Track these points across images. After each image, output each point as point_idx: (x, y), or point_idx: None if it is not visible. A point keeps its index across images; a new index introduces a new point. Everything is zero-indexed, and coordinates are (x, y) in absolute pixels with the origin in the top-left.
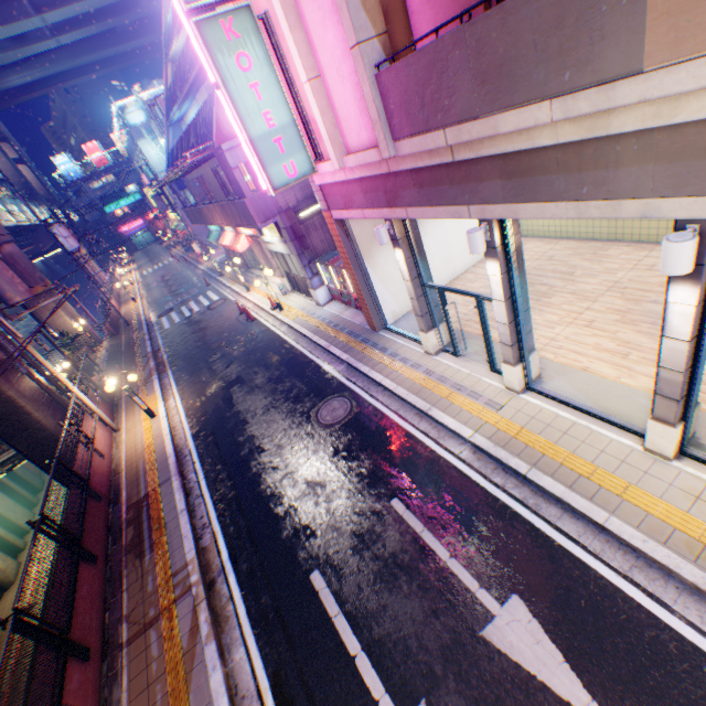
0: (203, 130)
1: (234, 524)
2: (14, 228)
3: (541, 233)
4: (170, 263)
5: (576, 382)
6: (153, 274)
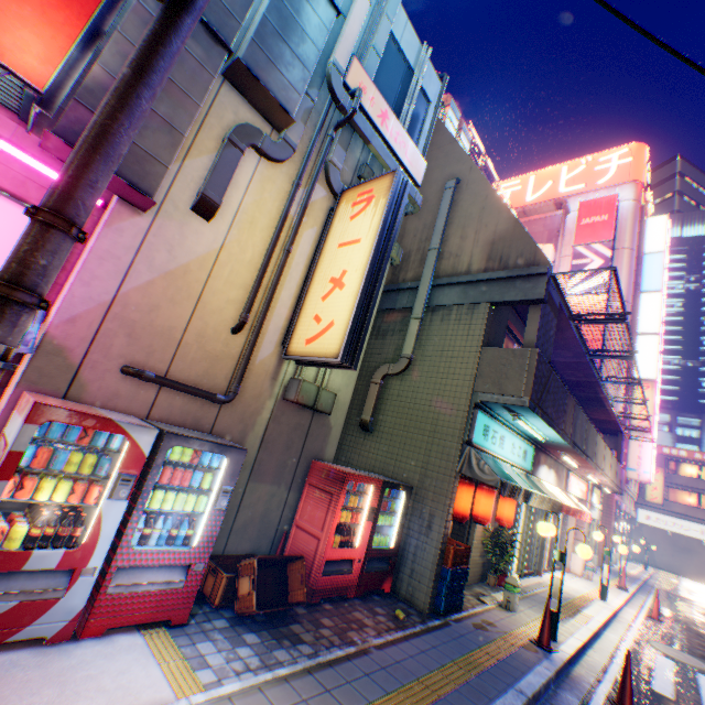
0: None
1: None
2: None
3: None
4: None
5: None
6: None
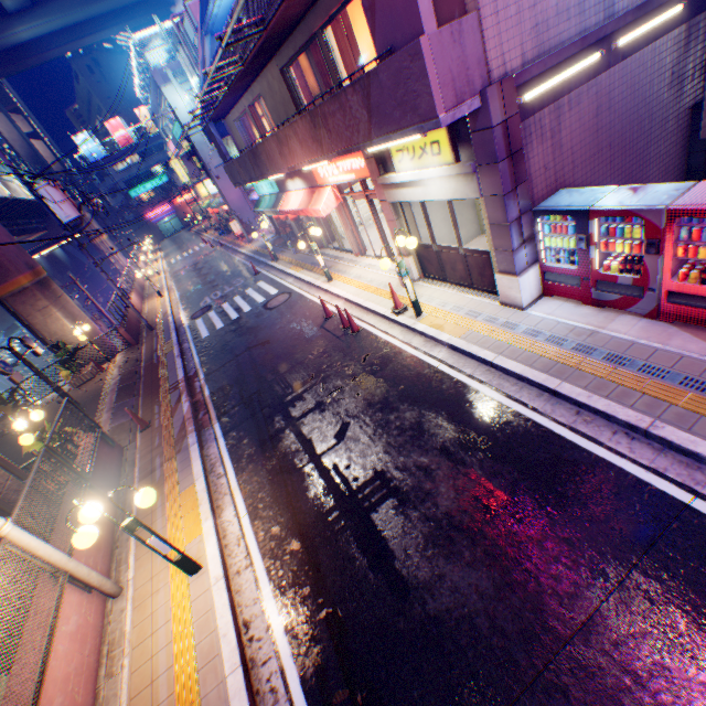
0: None
1: None
2: (11, 203)
3: None
4: (201, 248)
5: None
6: (182, 261)
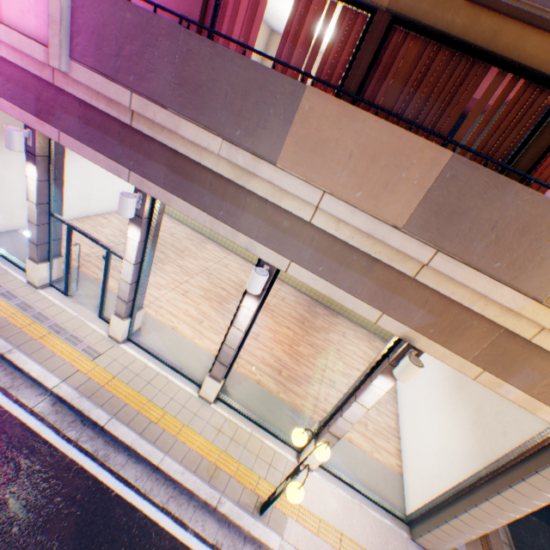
0: None
1: None
2: None
3: (174, 213)
4: None
5: (169, 338)
6: None
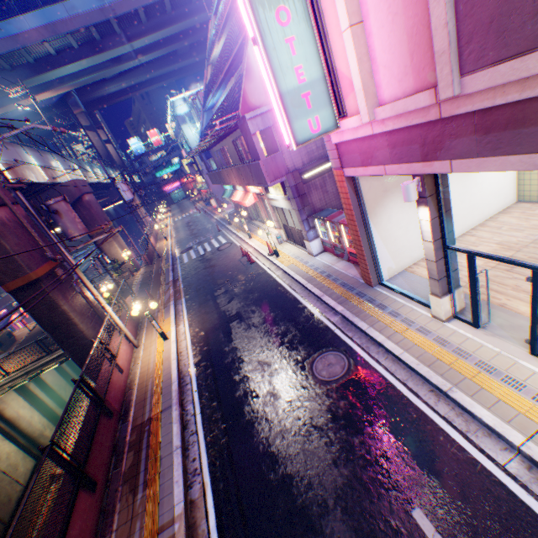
0: (230, 106)
1: (223, 480)
2: (96, 184)
3: None
4: (194, 213)
5: None
6: (181, 220)
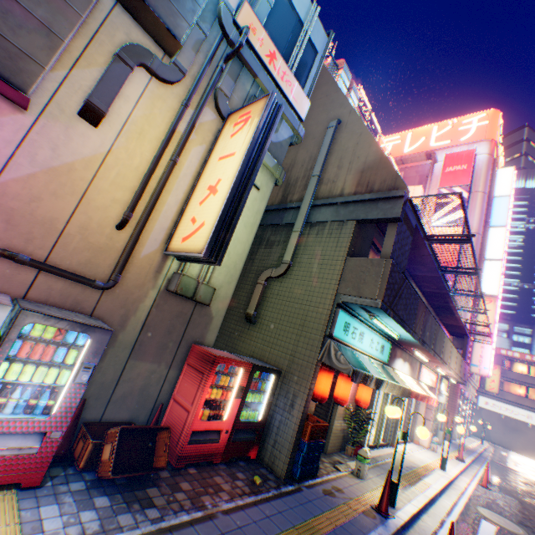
0: None
1: None
2: None
3: None
4: None
5: None
6: None
